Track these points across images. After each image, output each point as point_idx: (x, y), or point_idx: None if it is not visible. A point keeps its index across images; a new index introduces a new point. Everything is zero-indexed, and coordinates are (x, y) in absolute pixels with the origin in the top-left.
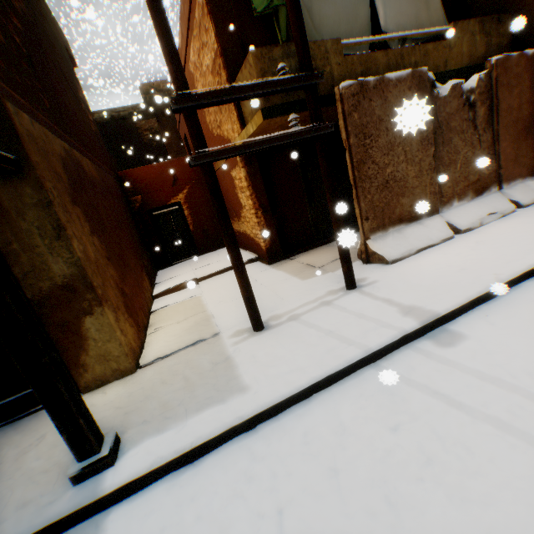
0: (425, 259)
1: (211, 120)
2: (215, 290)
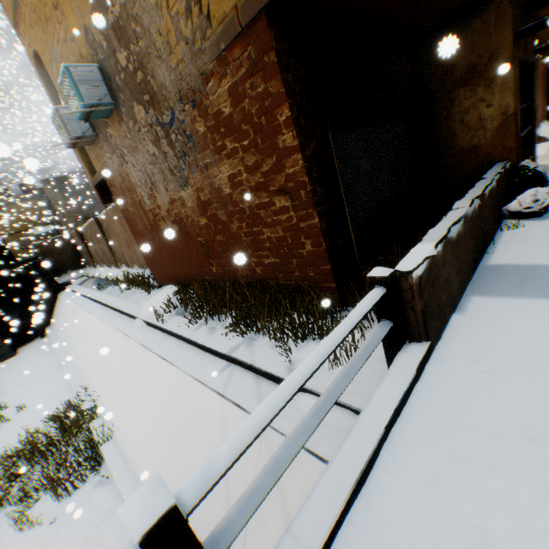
0: None
1: None
2: None
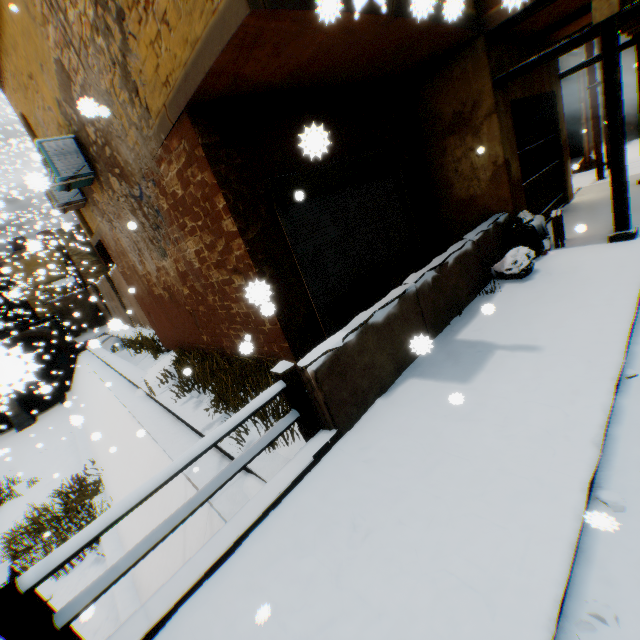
0: None
1: None
2: None
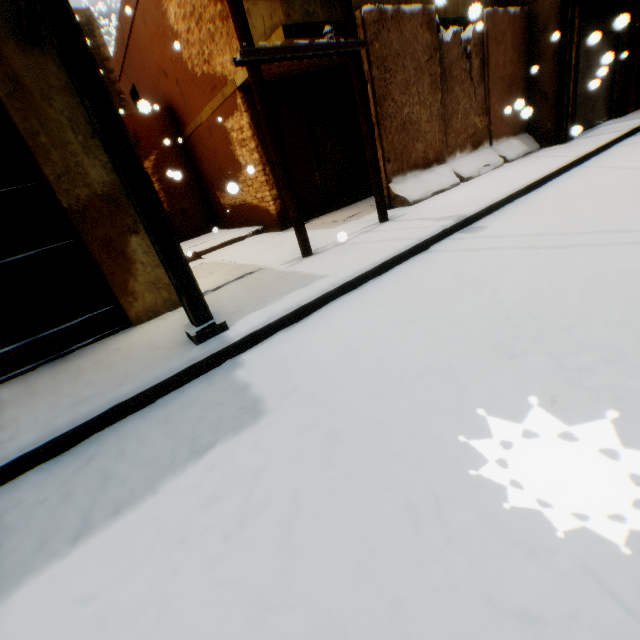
0: (442, 197)
1: (192, 55)
2: (230, 254)
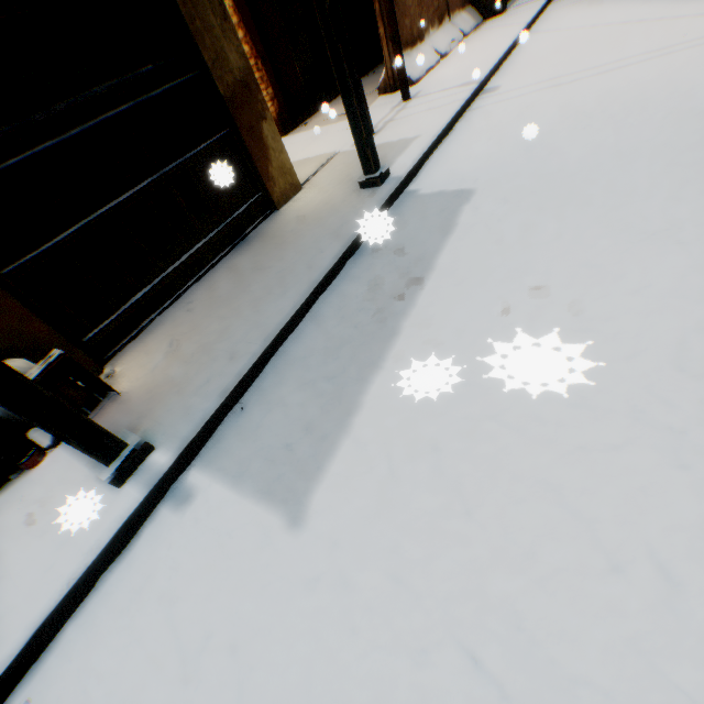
0: (438, 74)
1: None
2: None
